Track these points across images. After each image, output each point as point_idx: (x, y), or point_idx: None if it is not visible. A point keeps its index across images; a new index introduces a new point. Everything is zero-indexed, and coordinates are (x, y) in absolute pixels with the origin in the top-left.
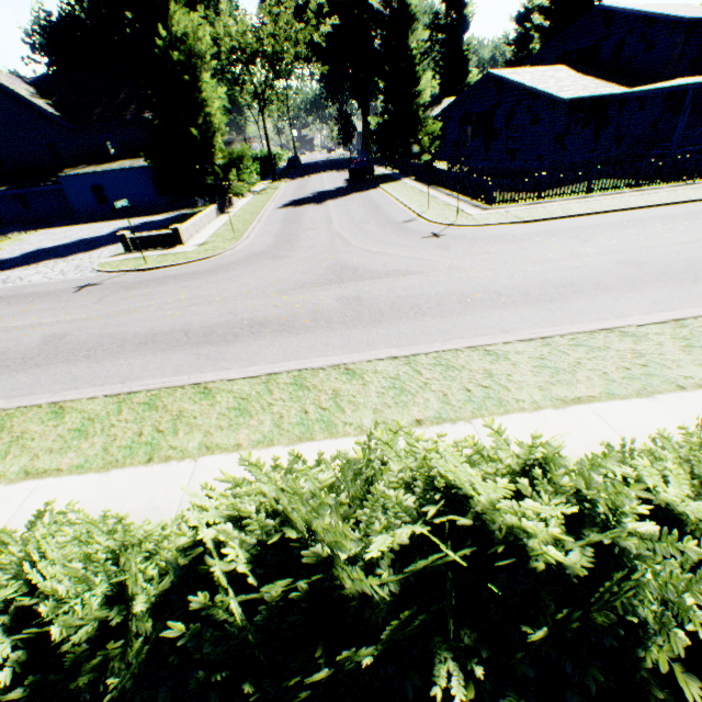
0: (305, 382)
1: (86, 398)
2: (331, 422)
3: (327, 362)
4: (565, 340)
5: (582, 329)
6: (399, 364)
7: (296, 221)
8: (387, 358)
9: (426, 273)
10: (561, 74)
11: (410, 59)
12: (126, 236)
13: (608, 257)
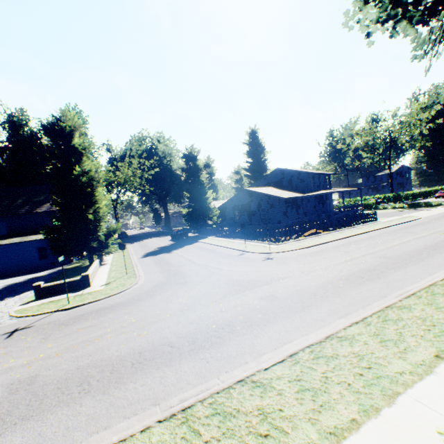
0: (325, 353)
1: (137, 432)
2: (389, 375)
3: (318, 336)
4: (424, 293)
5: (421, 286)
6: (365, 325)
7: (165, 262)
8: (352, 323)
9: (293, 276)
10: (273, 189)
11: (202, 184)
12: (41, 285)
13: (370, 256)
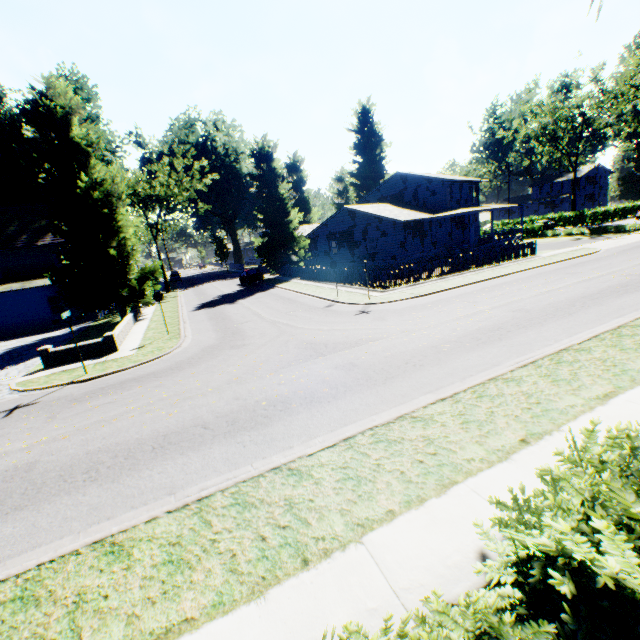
0: (388, 436)
1: (141, 523)
2: (454, 463)
3: (388, 416)
4: (547, 361)
5: (549, 352)
6: (453, 403)
7: (224, 317)
8: (437, 400)
9: (388, 337)
10: (388, 207)
11: (282, 200)
12: (49, 350)
13: (502, 309)
